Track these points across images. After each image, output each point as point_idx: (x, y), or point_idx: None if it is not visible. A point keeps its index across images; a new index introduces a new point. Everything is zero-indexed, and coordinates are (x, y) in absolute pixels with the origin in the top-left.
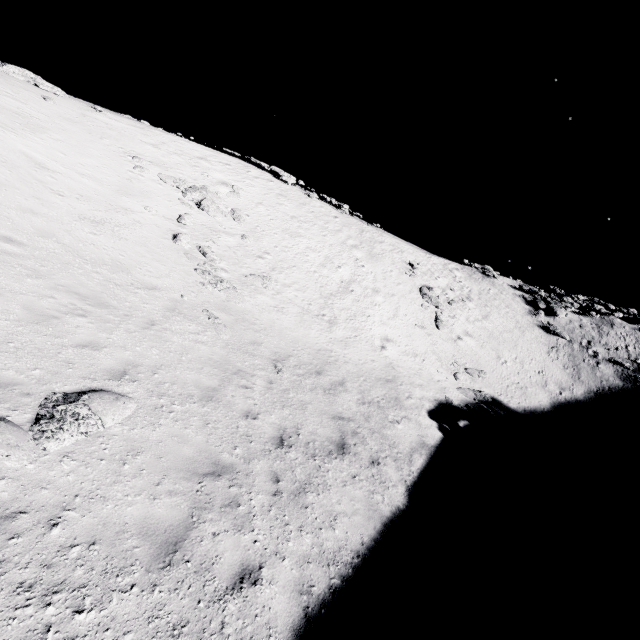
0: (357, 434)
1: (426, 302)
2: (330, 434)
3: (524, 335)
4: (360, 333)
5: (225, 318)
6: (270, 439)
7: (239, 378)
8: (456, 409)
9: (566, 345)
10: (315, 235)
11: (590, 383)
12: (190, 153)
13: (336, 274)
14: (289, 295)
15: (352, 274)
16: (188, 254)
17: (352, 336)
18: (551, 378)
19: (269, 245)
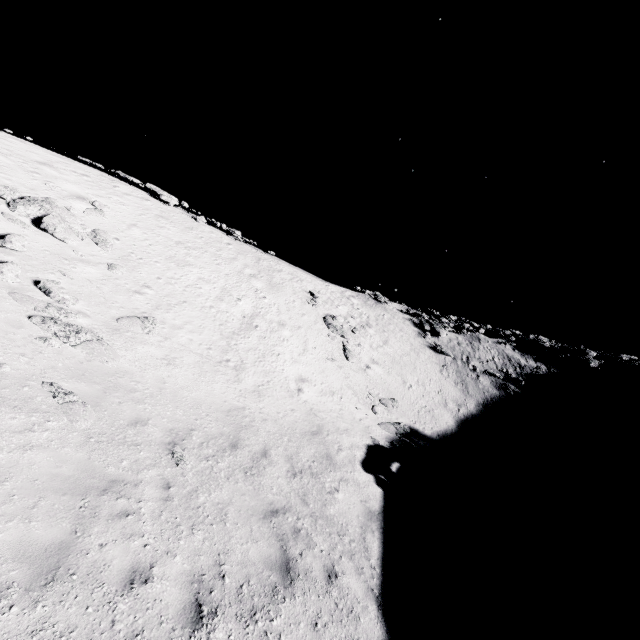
0: (299, 532)
1: (332, 332)
2: (267, 551)
3: (419, 357)
4: (273, 377)
5: (84, 390)
6: (178, 617)
7: (112, 499)
8: (384, 451)
9: (452, 362)
10: (207, 264)
11: (477, 396)
12: (25, 155)
13: (236, 308)
14: (181, 340)
15: (254, 307)
16: (16, 293)
17: (264, 382)
18: (448, 396)
19: (149, 276)
